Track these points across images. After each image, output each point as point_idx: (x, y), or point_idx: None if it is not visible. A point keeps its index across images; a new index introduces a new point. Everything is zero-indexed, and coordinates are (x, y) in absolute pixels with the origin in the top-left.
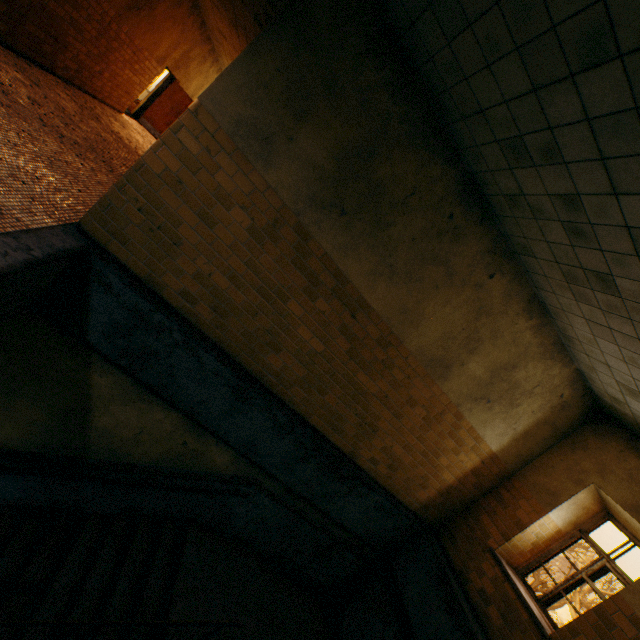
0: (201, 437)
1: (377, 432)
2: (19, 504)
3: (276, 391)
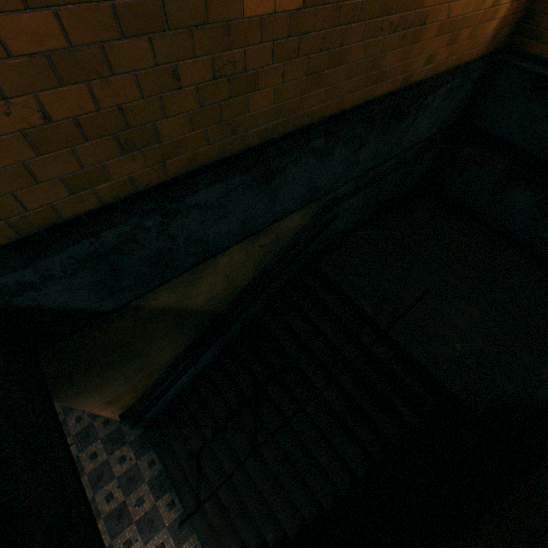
0: (268, 232)
1: (426, 20)
2: (221, 349)
3: (291, 129)
